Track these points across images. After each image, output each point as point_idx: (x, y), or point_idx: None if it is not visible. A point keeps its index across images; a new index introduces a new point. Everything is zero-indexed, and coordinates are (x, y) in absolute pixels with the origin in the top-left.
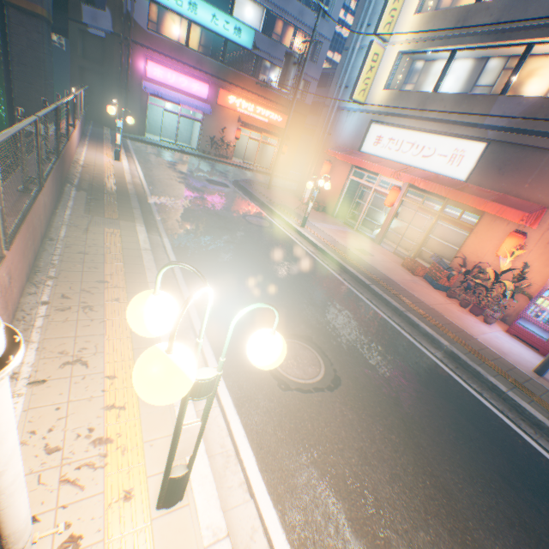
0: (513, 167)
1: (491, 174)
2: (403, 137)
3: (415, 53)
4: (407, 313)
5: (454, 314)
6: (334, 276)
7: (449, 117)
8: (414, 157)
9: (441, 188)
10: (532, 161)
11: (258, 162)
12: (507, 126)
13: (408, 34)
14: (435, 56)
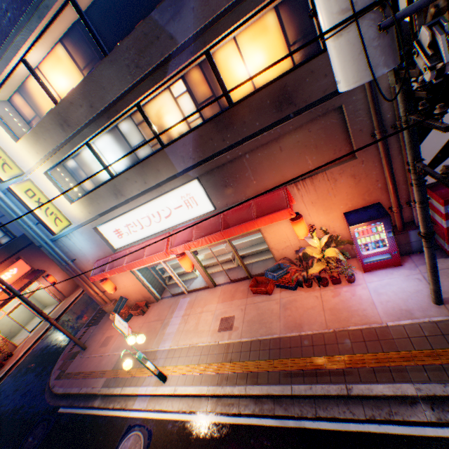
0: (232, 178)
1: (225, 192)
2: (134, 217)
3: (59, 164)
4: (352, 390)
5: (341, 309)
6: (265, 428)
7: (150, 185)
8: (161, 222)
9: (213, 236)
10: (238, 167)
11: (43, 306)
12: (196, 162)
13: (33, 157)
14: (77, 152)
